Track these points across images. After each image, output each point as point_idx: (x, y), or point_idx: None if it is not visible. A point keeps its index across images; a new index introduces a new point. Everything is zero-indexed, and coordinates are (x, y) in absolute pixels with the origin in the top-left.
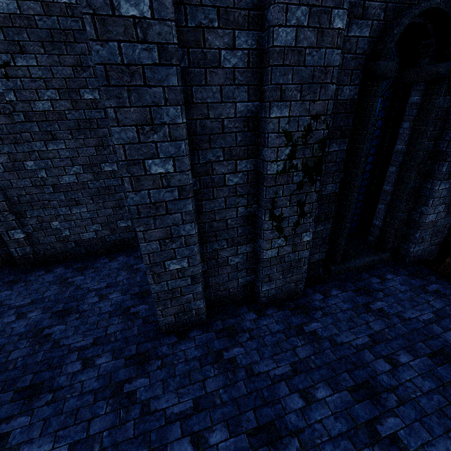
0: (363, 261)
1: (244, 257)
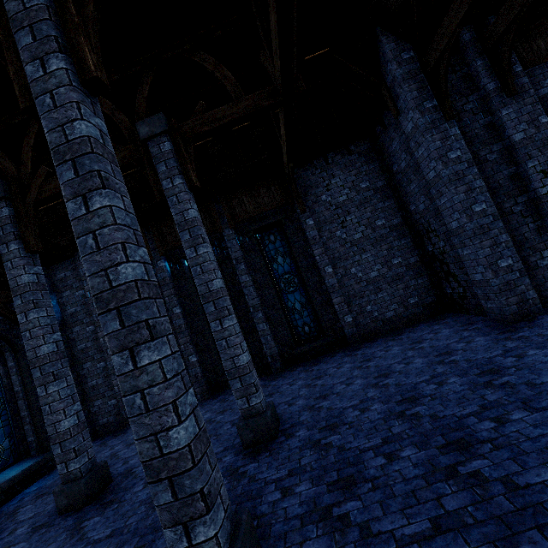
0: None
1: None
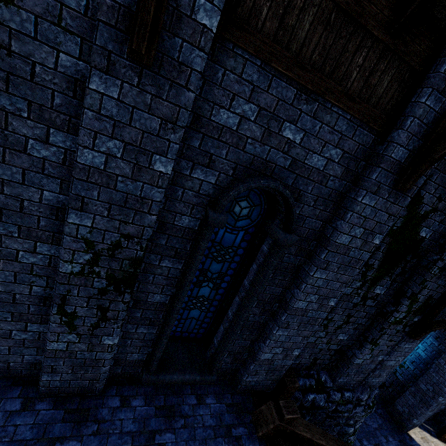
0: (183, 377)
1: (35, 335)
